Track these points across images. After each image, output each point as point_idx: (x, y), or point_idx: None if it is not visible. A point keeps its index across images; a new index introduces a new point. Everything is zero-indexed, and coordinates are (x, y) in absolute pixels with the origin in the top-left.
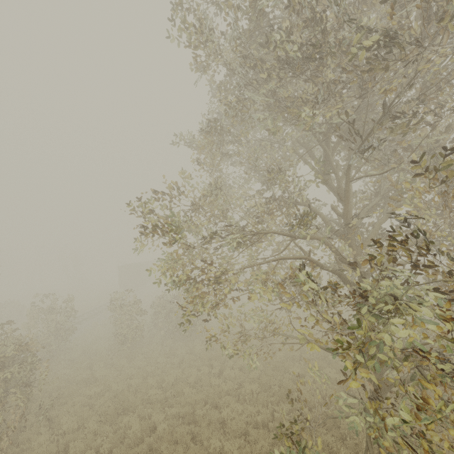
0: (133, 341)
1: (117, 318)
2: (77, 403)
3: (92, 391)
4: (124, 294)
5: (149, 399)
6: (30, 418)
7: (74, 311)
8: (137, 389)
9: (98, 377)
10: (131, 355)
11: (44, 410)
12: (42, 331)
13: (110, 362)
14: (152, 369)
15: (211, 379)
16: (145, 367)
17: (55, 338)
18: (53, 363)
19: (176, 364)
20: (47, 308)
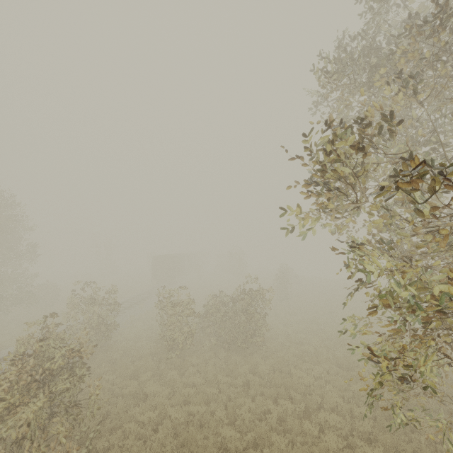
0: (182, 348)
1: (164, 318)
2: (130, 436)
3: (146, 417)
4: (176, 291)
5: (221, 442)
6: (71, 447)
7: (118, 304)
8: (199, 420)
9: (148, 393)
10: (181, 366)
11: (89, 438)
12: (81, 323)
13: (156, 370)
14: (214, 391)
15: (304, 425)
16: (202, 387)
17: (95, 333)
18: (92, 362)
19: (240, 388)
20: (88, 298)
